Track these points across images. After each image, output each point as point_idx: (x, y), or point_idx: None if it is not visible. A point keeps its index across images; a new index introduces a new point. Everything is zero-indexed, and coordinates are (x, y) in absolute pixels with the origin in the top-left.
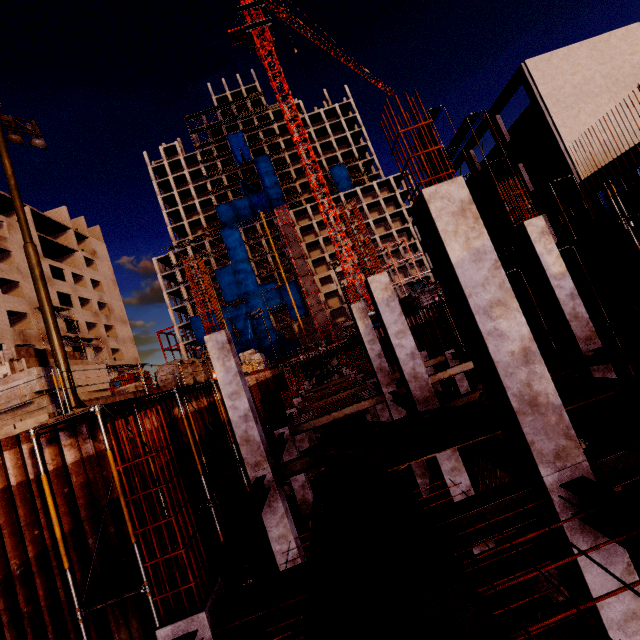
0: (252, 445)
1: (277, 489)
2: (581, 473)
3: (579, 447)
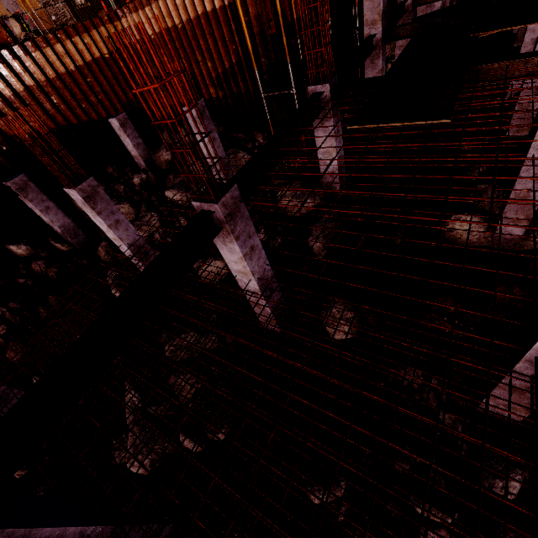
0: (374, 2)
1: (381, 49)
2: None
3: None
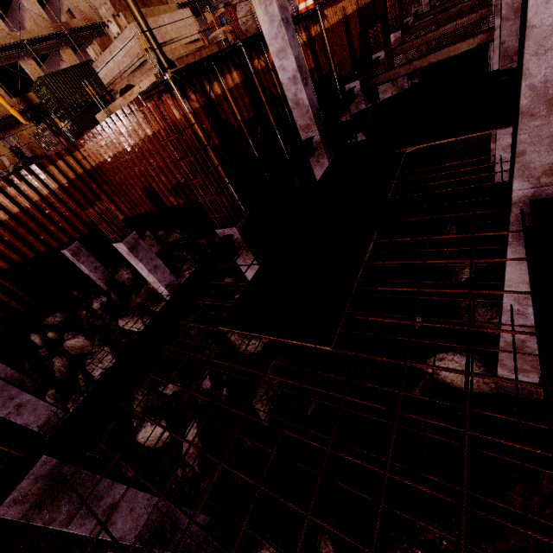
0: (302, 109)
1: (324, 149)
2: None
3: None
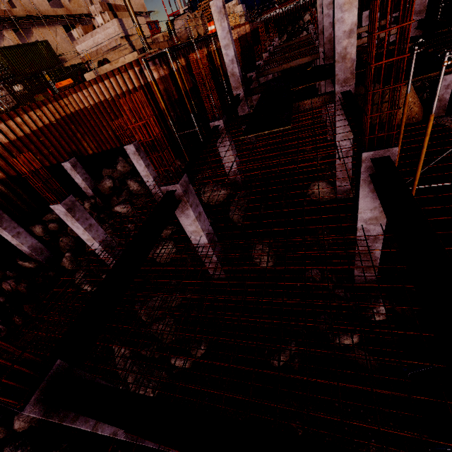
0: (235, 77)
1: (245, 101)
2: (350, 89)
3: (354, 78)
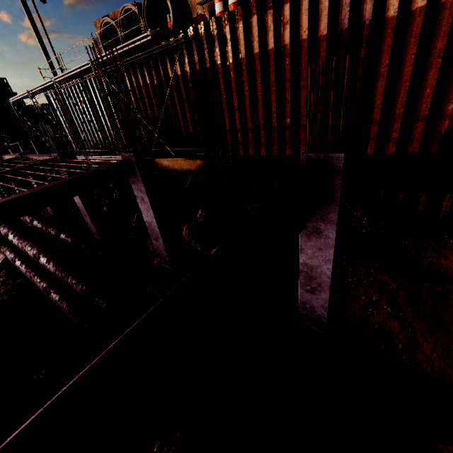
0: None
1: None
2: None
3: None
